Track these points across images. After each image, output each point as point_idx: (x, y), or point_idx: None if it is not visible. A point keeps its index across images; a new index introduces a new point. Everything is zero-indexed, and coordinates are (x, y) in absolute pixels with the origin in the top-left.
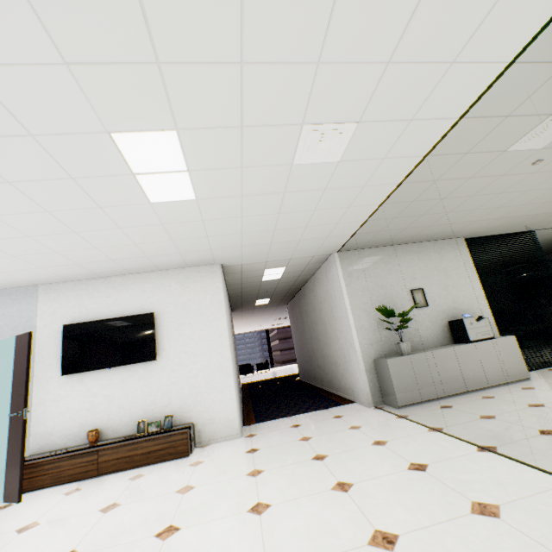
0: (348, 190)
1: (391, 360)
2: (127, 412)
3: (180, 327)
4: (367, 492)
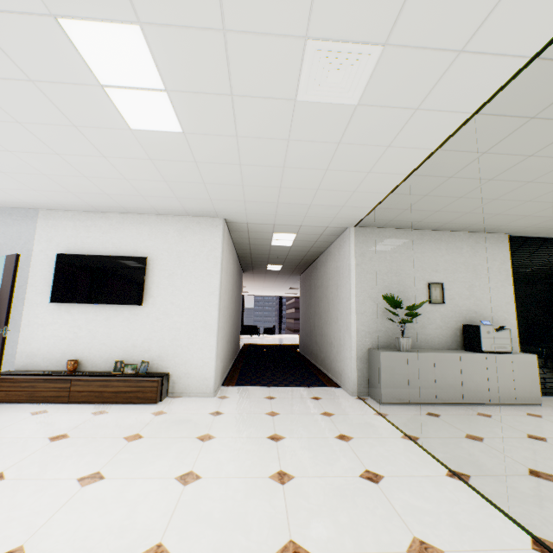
0: (368, 148)
1: (385, 354)
2: (107, 350)
3: (171, 277)
4: (304, 491)
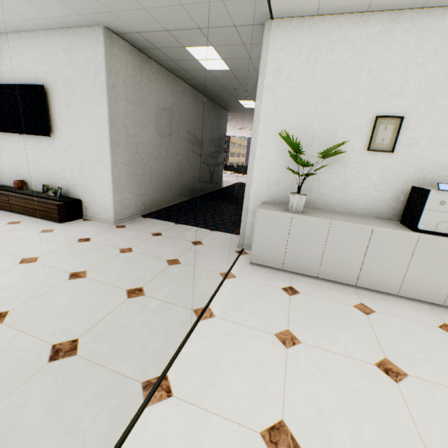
0: None
1: (262, 212)
2: (40, 175)
3: (68, 107)
4: None
